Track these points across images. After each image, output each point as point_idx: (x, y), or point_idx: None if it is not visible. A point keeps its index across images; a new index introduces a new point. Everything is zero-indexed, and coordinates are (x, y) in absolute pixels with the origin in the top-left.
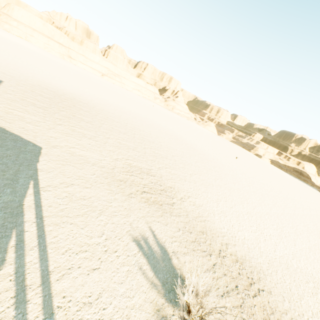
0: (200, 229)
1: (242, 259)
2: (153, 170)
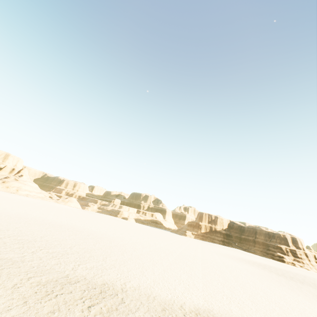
0: (160, 308)
1: (196, 310)
2: (70, 275)
